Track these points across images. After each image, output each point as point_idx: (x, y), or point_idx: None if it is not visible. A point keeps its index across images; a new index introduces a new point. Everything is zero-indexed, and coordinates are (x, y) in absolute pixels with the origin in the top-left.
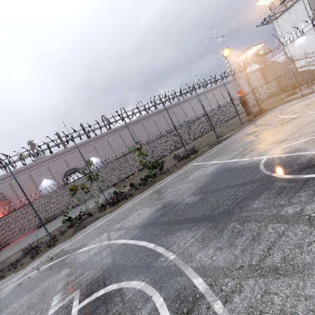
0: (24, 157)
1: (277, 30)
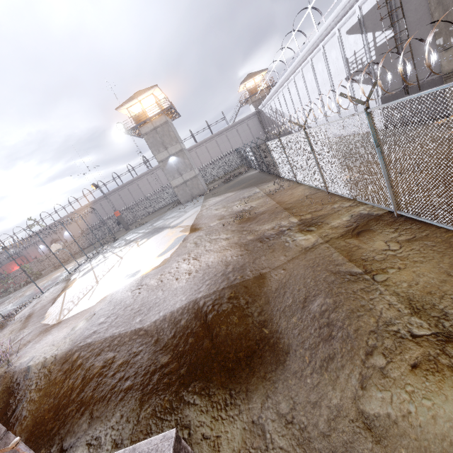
0: (31, 227)
1: None
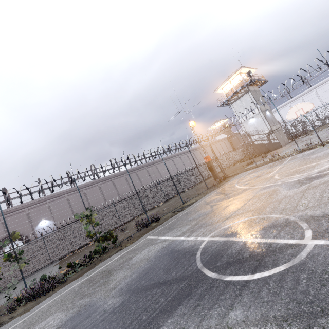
0: None
1: (234, 111)
